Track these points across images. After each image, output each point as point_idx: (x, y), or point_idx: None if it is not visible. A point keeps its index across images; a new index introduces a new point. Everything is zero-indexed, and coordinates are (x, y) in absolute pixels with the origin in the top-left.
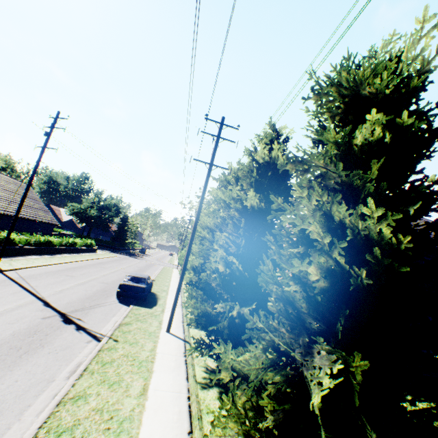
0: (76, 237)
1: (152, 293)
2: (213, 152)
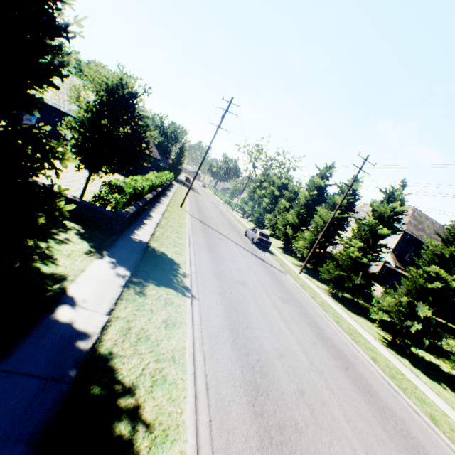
0: None
1: None
2: (354, 180)
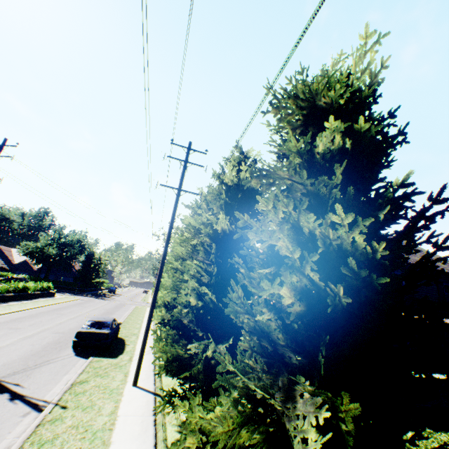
0: (31, 280)
1: (119, 338)
2: (181, 177)
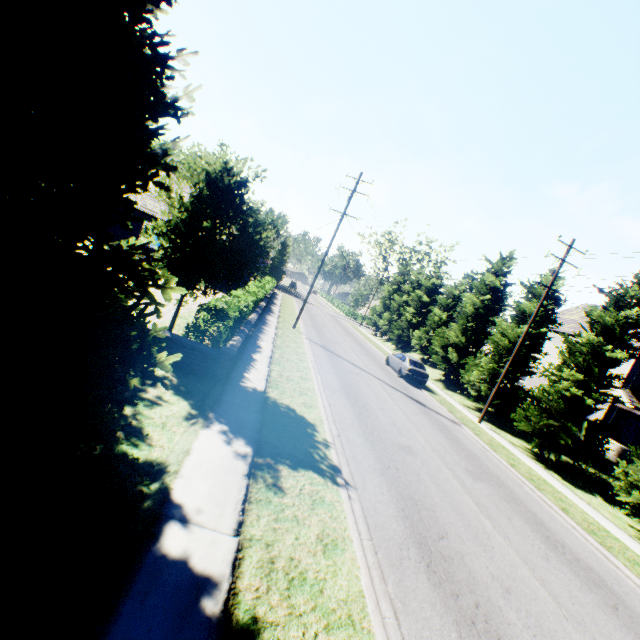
0: None
1: None
2: (555, 277)
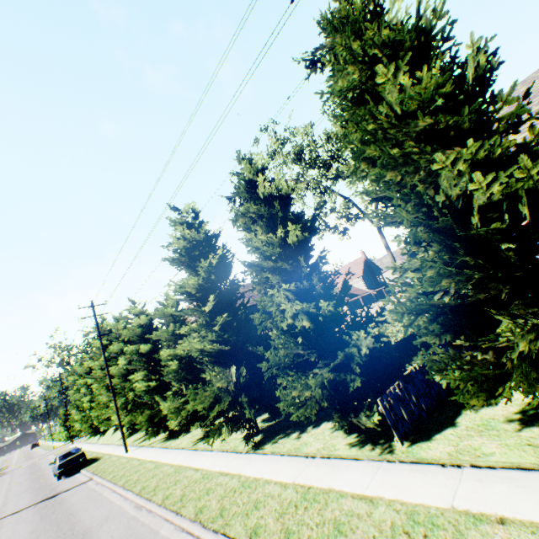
0: None
1: None
2: (98, 327)
